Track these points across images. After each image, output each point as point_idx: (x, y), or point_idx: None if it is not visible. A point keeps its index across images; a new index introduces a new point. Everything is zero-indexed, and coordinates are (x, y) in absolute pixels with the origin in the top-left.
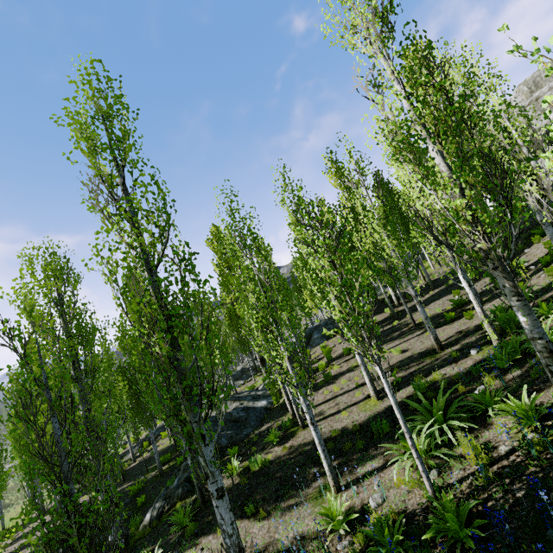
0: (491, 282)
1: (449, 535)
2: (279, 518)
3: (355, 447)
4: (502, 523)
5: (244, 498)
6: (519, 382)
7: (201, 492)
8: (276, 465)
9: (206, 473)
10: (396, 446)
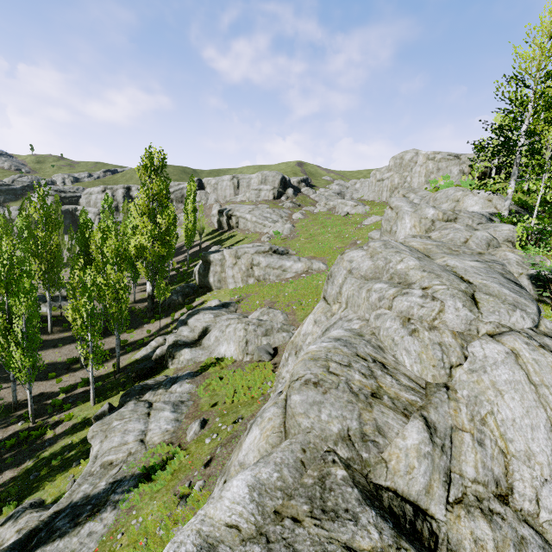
0: (108, 345)
1: None
2: None
3: None
4: None
5: None
6: (1, 463)
7: None
8: None
9: None
10: None
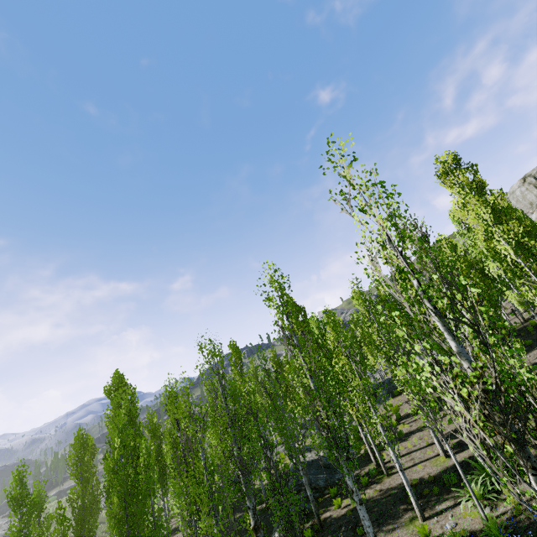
0: None
1: (492, 535)
2: (383, 536)
3: (432, 492)
4: (523, 533)
5: (352, 524)
6: None
7: (319, 517)
8: (372, 502)
9: (353, 490)
10: (461, 490)
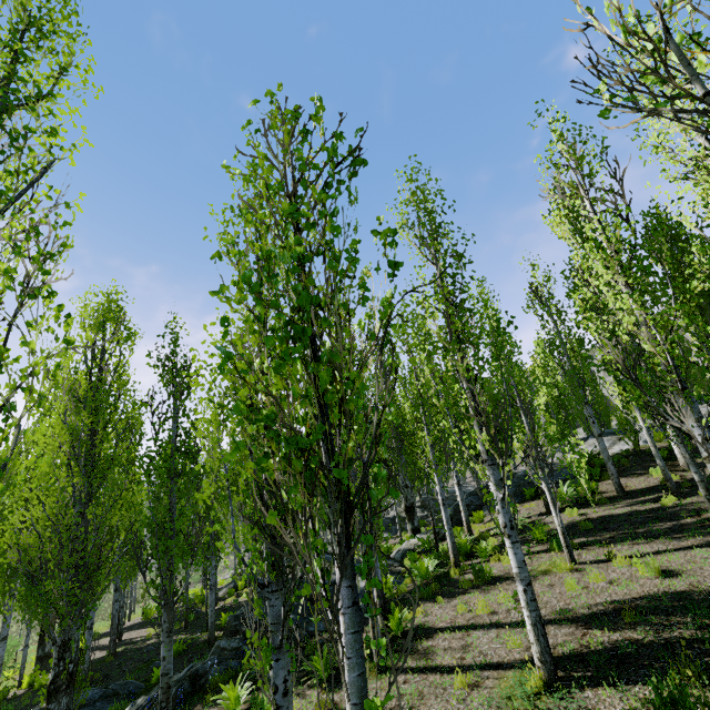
0: None
1: None
2: None
3: None
4: None
5: None
6: None
7: None
8: None
9: None
10: None
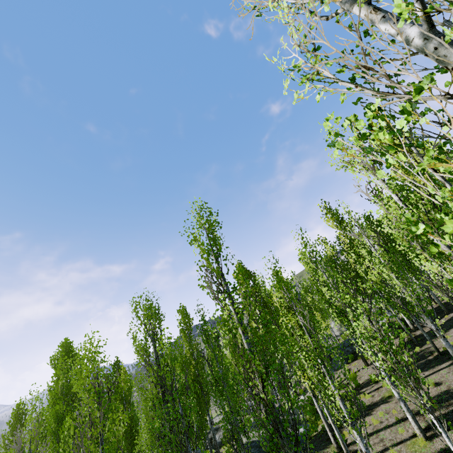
0: None
1: None
2: None
3: None
4: None
5: None
6: None
7: None
8: None
9: None
10: None
